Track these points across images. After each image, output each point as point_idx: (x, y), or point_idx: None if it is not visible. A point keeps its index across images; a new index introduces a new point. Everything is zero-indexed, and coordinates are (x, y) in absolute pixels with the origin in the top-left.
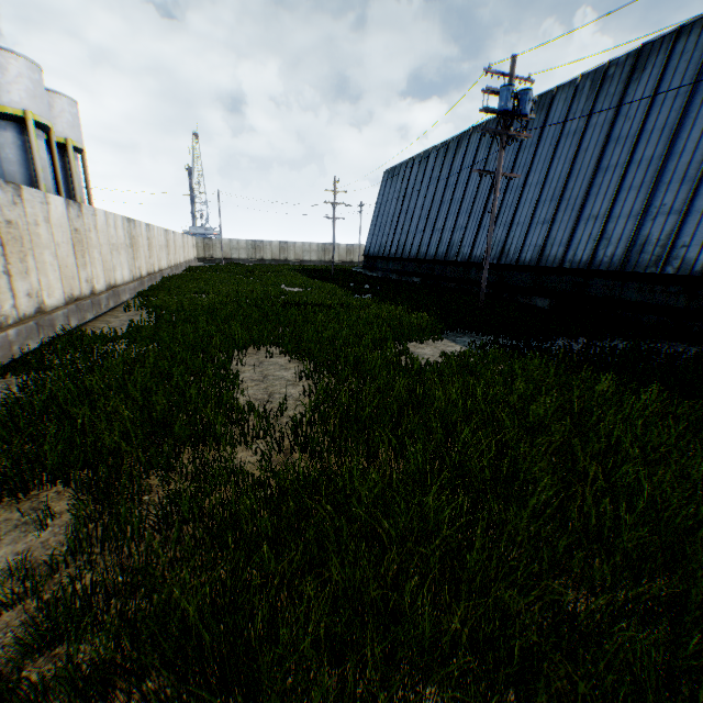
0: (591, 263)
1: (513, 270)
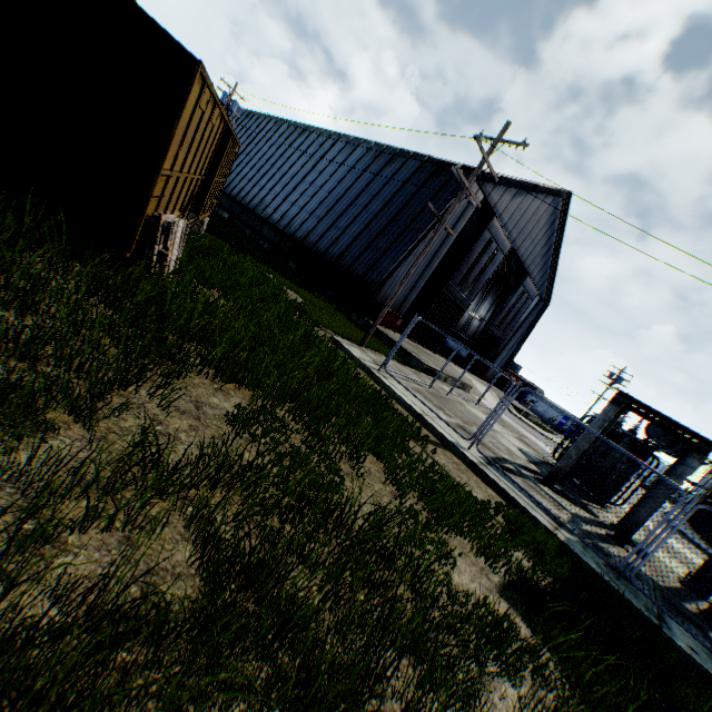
0: (249, 204)
1: (227, 197)
